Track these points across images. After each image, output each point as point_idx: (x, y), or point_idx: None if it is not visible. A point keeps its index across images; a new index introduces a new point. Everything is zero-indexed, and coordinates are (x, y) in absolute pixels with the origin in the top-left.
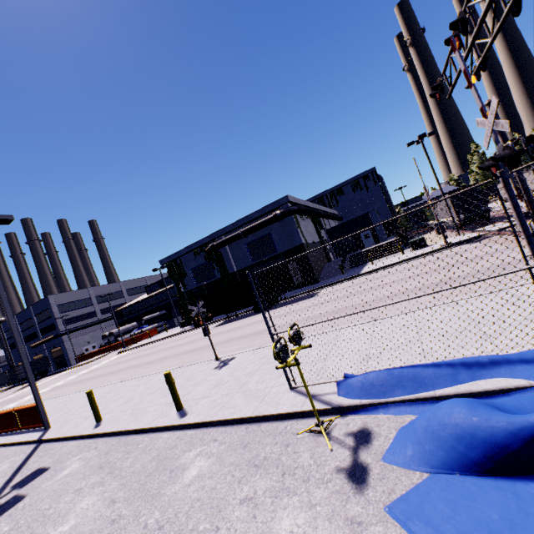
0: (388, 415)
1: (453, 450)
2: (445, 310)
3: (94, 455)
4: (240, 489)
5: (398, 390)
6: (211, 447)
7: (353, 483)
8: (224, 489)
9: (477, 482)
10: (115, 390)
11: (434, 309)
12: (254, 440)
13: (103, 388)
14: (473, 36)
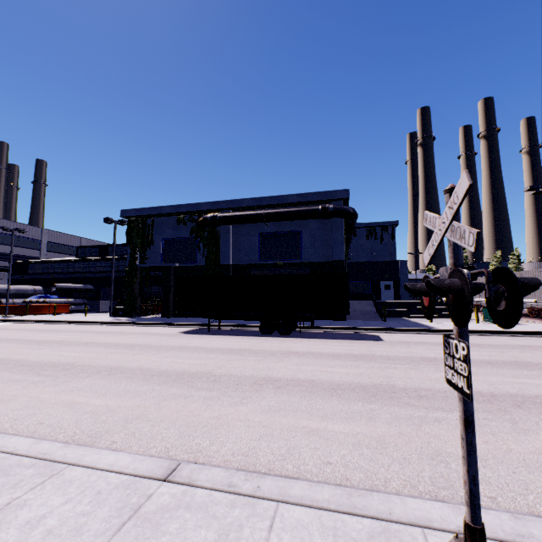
0: None
1: None
2: None
3: None
4: None
5: None
6: None
7: None
8: None
9: None
10: None
11: None
12: None
13: None
14: None
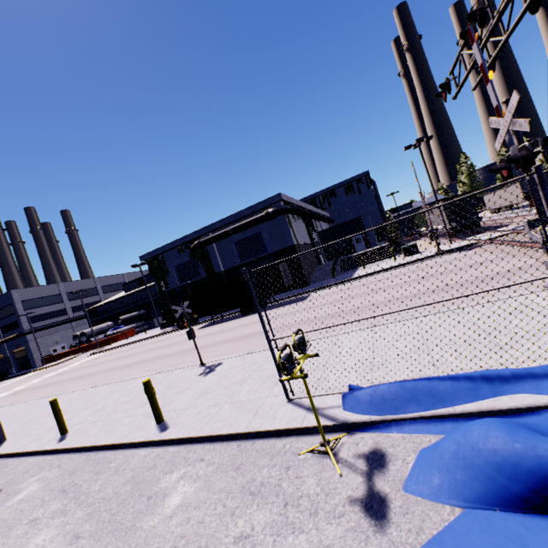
0: (402, 433)
1: (491, 481)
2: (465, 318)
3: (56, 476)
4: (234, 523)
5: (412, 406)
6: (197, 468)
7: (371, 518)
8: (213, 523)
9: (523, 521)
10: (85, 397)
11: (437, 317)
12: (248, 460)
13: (71, 394)
14: (490, 30)
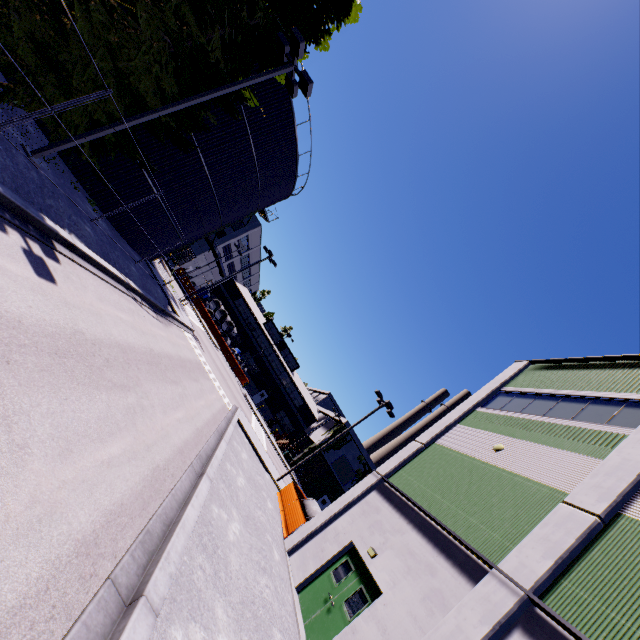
0: None
1: None
2: None
3: None
4: None
5: None
6: None
7: None
8: None
9: None
10: None
11: None
12: None
13: None
14: None
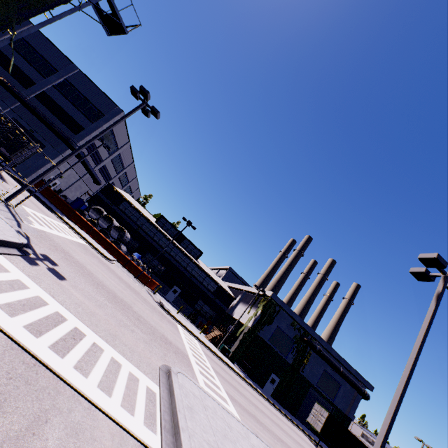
0: None
1: None
2: None
3: None
4: None
5: None
6: None
7: None
8: None
9: None
10: None
11: None
12: None
13: None
14: None
